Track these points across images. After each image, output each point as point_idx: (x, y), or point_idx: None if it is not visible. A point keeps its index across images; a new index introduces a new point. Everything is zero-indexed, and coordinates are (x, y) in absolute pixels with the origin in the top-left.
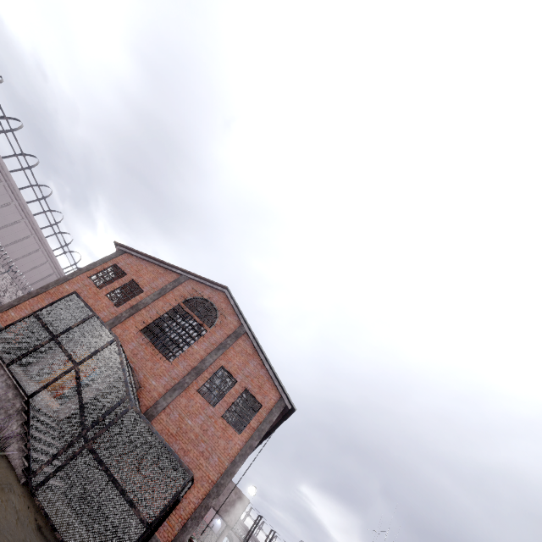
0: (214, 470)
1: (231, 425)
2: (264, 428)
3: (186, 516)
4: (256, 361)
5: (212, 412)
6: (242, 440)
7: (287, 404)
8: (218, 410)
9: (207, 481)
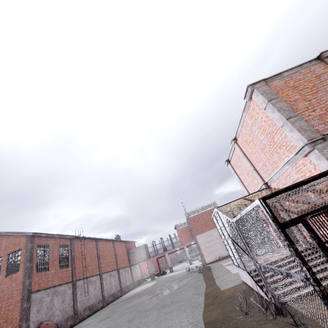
0: (18, 296)
1: (13, 273)
2: (27, 255)
3: (19, 323)
4: (5, 238)
5: (1, 281)
6: (22, 271)
7: (30, 235)
8: (2, 277)
9: (18, 302)
